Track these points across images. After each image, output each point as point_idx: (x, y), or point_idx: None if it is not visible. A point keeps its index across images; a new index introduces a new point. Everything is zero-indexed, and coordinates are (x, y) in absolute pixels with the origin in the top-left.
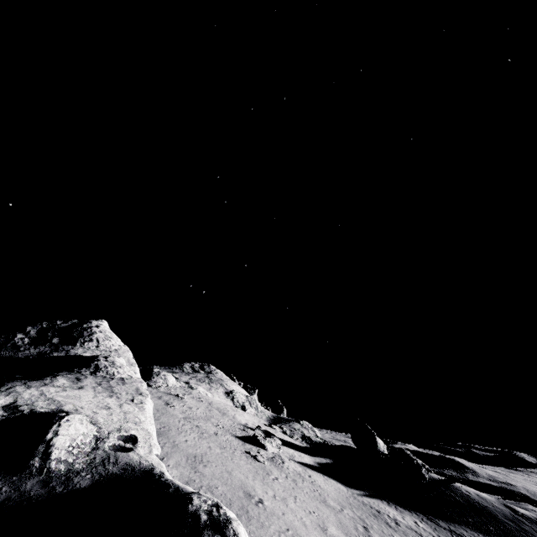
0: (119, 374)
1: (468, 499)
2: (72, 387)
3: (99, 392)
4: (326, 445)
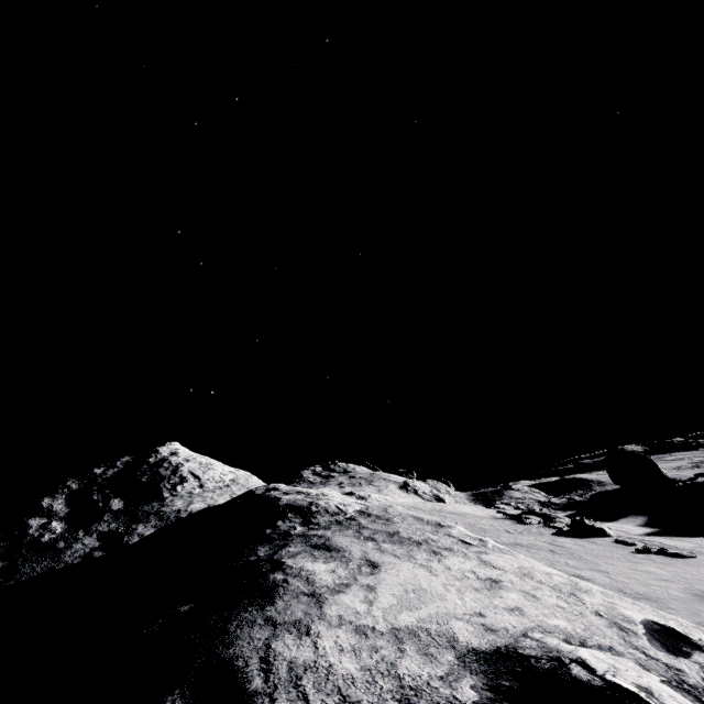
0: (347, 507)
1: None
2: (357, 571)
3: (405, 555)
4: (581, 501)
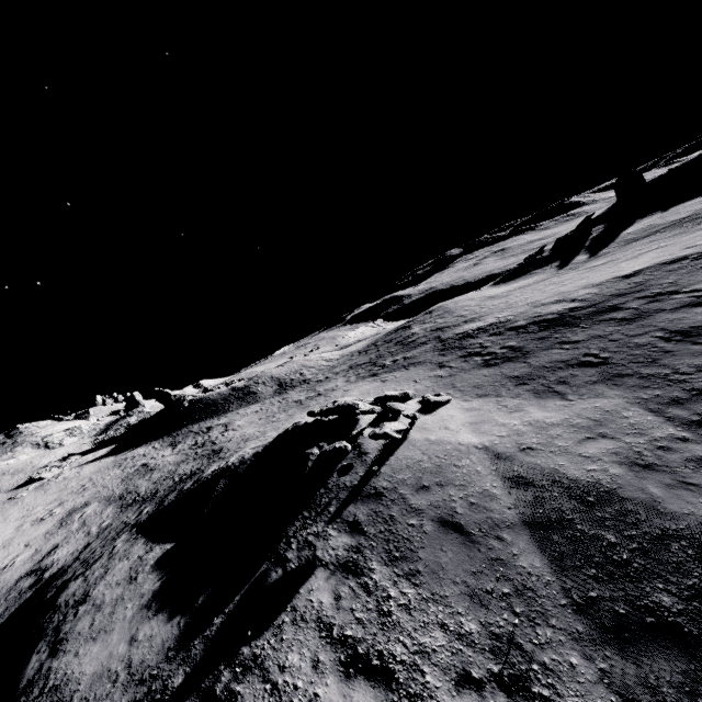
0: None
1: (208, 402)
2: None
3: None
4: (147, 419)
